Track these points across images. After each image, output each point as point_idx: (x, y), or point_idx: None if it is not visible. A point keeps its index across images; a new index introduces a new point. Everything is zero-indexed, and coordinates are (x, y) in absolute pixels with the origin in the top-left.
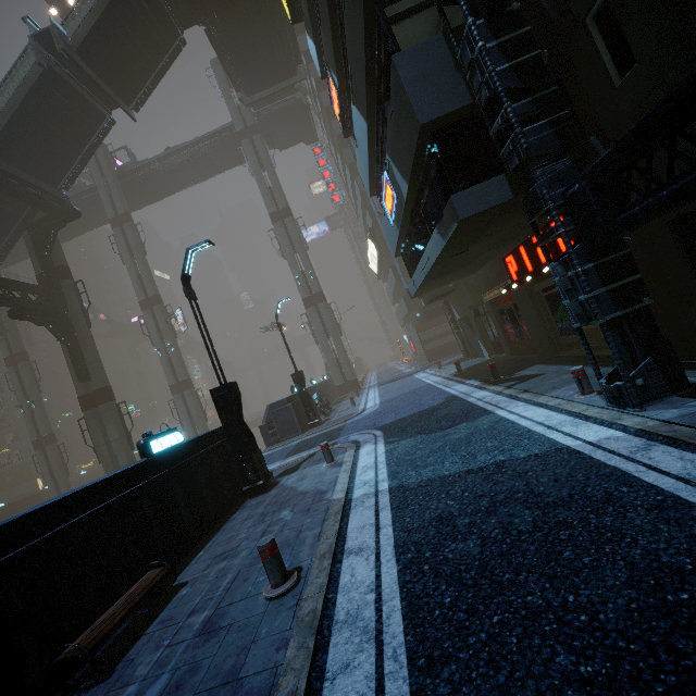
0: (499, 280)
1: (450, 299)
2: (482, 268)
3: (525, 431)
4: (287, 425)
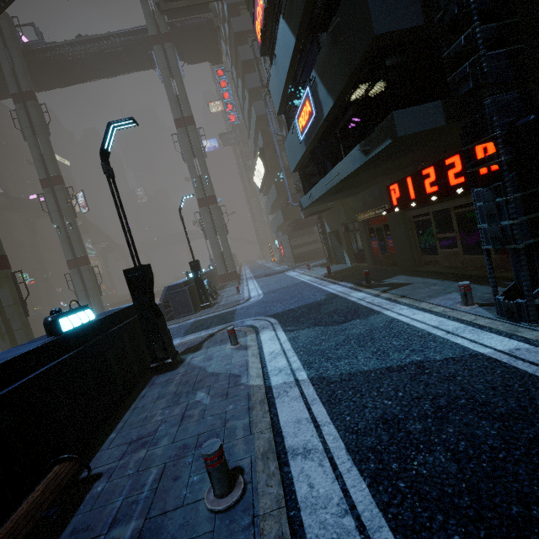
0: (377, 203)
1: (325, 215)
2: (362, 192)
3: (426, 333)
4: (182, 305)
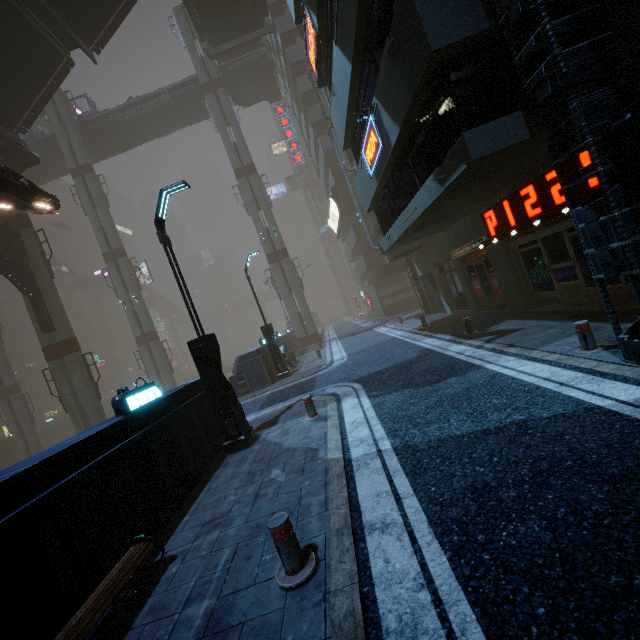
0: (472, 236)
1: (414, 257)
2: (453, 224)
3: (533, 387)
4: (257, 377)
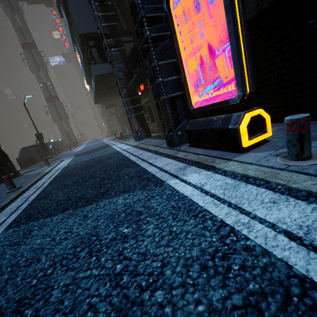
0: None
1: (116, 108)
2: None
3: (113, 149)
4: (33, 158)
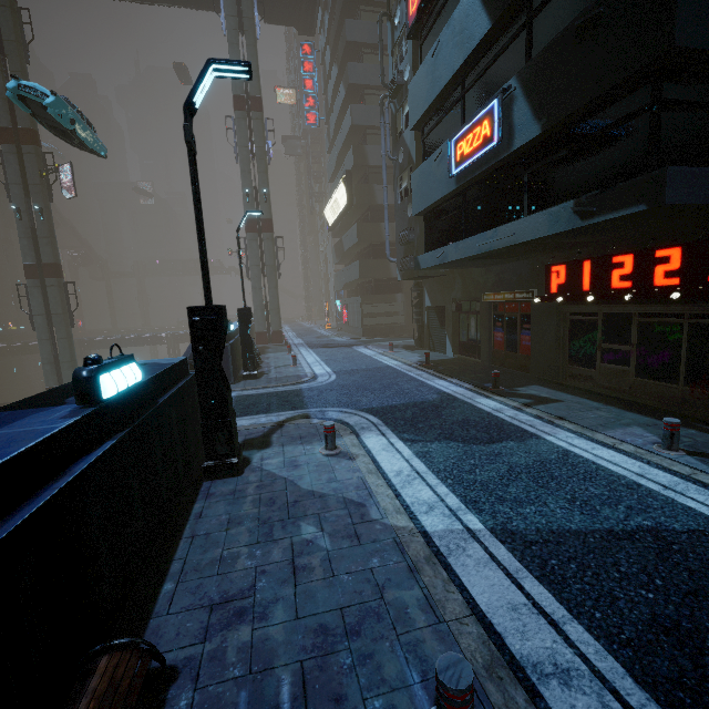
0: (520, 285)
1: (428, 283)
2: (500, 265)
3: (632, 482)
4: None
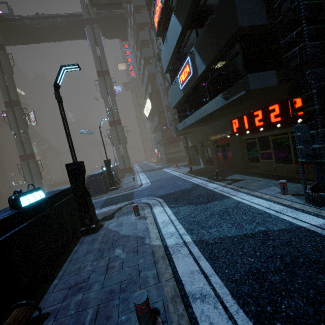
0: (223, 130)
1: (188, 136)
2: (214, 123)
3: (263, 212)
4: (98, 188)
